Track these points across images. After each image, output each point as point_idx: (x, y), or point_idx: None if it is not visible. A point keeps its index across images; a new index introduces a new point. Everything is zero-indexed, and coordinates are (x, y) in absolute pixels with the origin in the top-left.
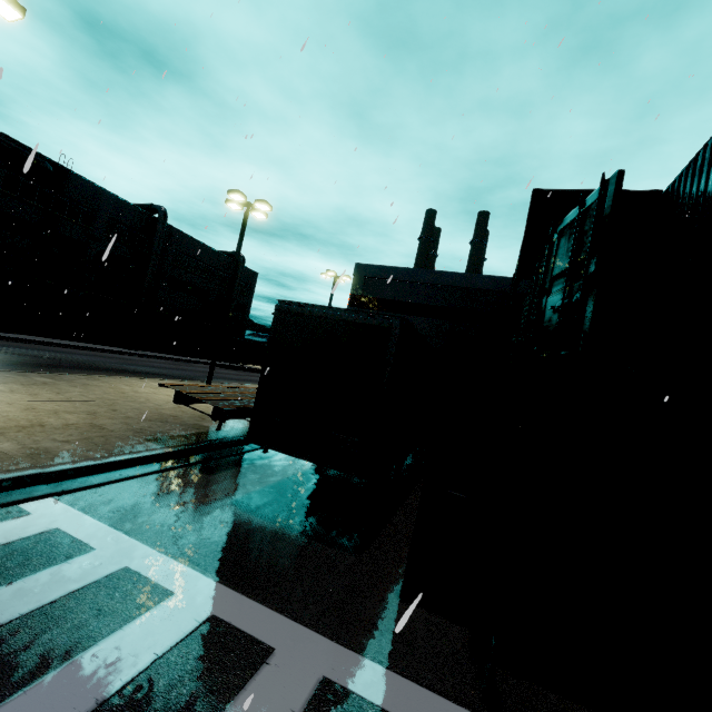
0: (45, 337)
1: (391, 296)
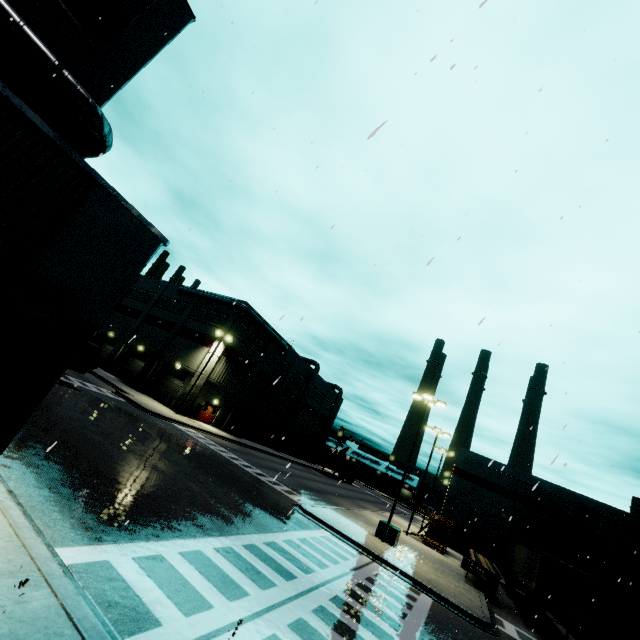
0: (248, 440)
1: (483, 476)
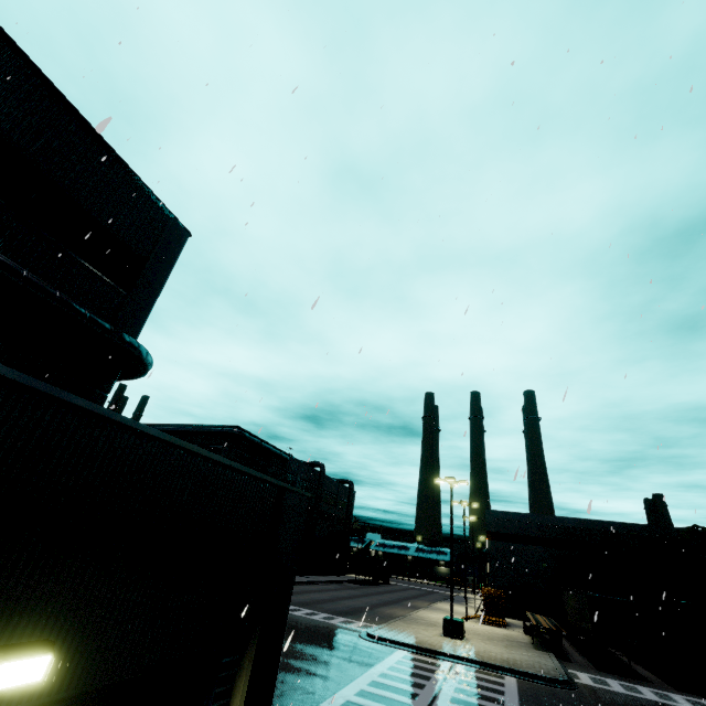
0: None
1: (514, 531)
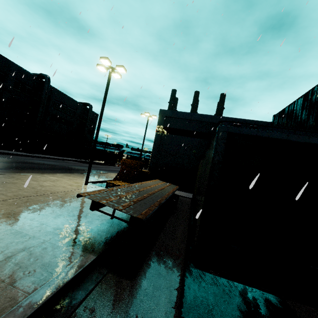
0: None
1: (179, 127)
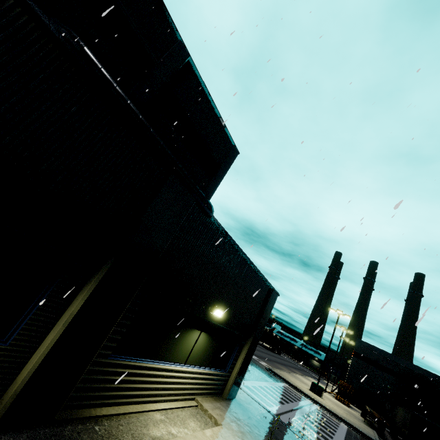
0: None
1: (373, 359)
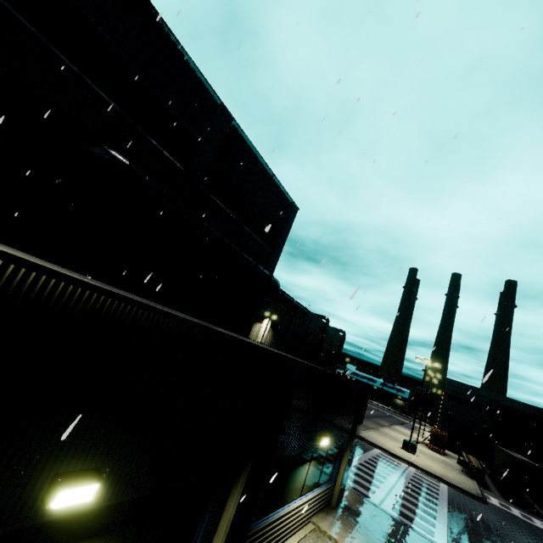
0: None
1: (466, 398)
